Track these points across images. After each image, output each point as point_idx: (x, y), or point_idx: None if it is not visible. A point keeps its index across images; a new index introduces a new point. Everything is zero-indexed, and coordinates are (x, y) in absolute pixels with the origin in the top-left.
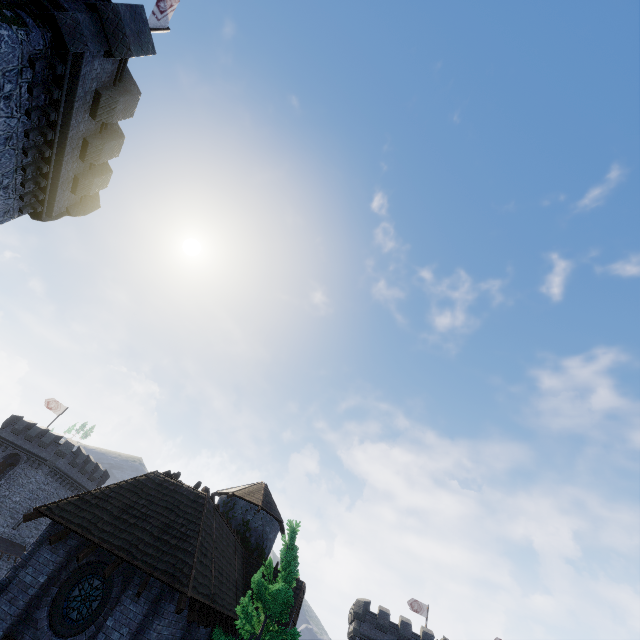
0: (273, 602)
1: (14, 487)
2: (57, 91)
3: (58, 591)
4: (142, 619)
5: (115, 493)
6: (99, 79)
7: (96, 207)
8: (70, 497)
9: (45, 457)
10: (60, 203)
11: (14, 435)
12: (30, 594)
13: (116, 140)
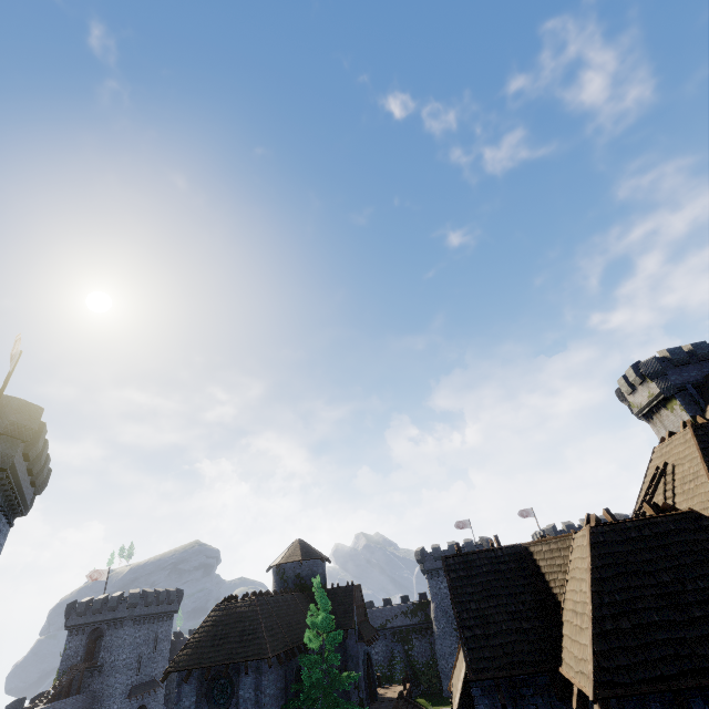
0: (321, 625)
1: (115, 651)
2: (7, 480)
3: (206, 697)
4: (256, 681)
5: (202, 634)
6: (21, 449)
7: (49, 473)
8: (178, 654)
9: (122, 616)
10: (29, 498)
11: (82, 617)
12: (193, 708)
13: (45, 448)
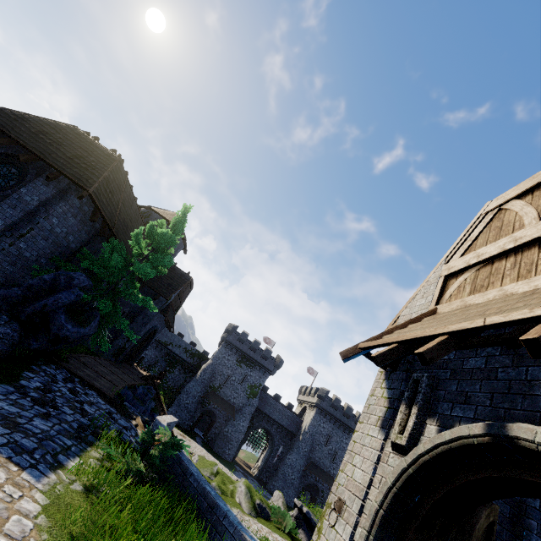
0: (160, 240)
1: None
2: None
3: None
4: (51, 198)
5: (34, 121)
6: None
7: None
8: None
9: None
10: None
11: None
12: None
13: None
